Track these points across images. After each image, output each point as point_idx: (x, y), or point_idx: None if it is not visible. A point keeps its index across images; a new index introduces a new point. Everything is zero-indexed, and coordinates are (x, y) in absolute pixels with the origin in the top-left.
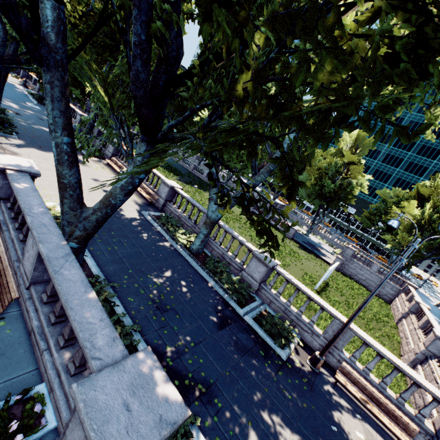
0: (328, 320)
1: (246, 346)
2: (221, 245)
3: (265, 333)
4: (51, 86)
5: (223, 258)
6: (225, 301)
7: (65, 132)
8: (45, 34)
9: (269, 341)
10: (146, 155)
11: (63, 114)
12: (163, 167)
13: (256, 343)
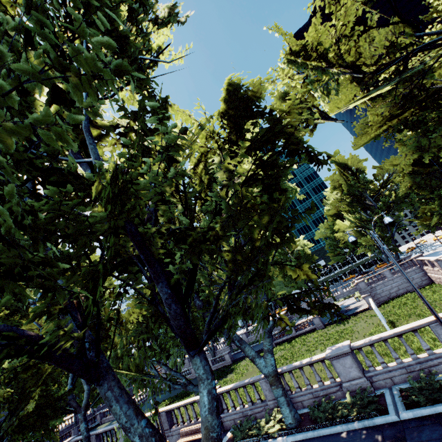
0: (436, 343)
1: (441, 437)
2: (301, 390)
3: (430, 407)
4: (110, 390)
5: (317, 398)
6: (372, 428)
7: (139, 416)
8: (90, 359)
9: (441, 408)
10: (203, 364)
11: (129, 403)
12: (173, 401)
13: (440, 424)
